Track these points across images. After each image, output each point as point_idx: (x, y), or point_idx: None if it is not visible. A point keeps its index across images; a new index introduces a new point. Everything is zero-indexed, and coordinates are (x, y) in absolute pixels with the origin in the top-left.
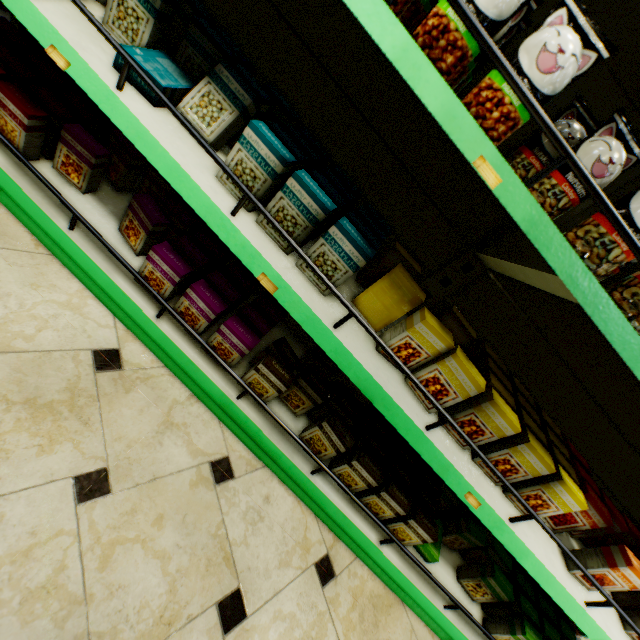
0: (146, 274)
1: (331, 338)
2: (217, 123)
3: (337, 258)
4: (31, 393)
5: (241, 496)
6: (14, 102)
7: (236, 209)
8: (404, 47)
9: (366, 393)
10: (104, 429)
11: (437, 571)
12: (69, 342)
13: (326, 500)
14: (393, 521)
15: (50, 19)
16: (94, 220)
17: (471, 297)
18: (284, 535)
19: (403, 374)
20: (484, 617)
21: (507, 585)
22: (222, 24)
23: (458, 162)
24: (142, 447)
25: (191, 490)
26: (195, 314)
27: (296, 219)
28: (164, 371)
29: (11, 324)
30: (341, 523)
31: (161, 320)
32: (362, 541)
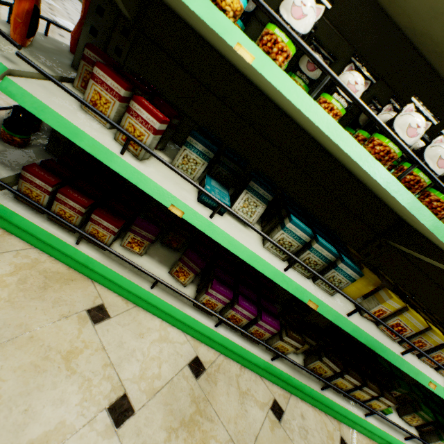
0: (203, 301)
1: (349, 323)
2: (255, 214)
3: (342, 277)
4: (180, 416)
5: (292, 422)
6: (108, 221)
7: (288, 268)
8: (412, 202)
9: (372, 347)
10: (220, 418)
11: (391, 417)
12: (175, 366)
13: (333, 403)
14: (368, 400)
15: (166, 188)
16: (156, 273)
17: (380, 259)
18: (320, 436)
19: (374, 323)
20: (419, 434)
21: (429, 411)
22: (217, 138)
23: (370, 195)
24: (240, 419)
25: (273, 434)
26: (239, 318)
27: (317, 262)
28: (222, 357)
29: (146, 371)
30: (344, 413)
31: (217, 327)
32: (357, 419)
